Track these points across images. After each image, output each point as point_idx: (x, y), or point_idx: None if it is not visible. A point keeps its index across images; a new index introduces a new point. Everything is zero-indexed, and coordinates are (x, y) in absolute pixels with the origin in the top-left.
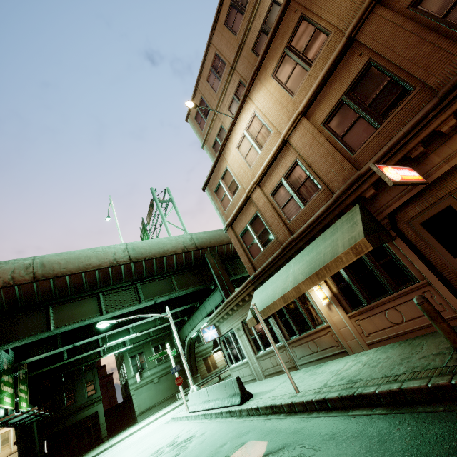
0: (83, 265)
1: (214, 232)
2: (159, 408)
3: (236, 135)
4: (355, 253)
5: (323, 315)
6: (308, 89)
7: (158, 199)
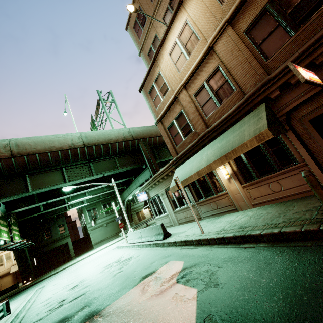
0: (49, 147)
1: (146, 127)
2: (108, 241)
3: (169, 42)
4: (258, 141)
5: (224, 185)
6: None
7: (103, 100)
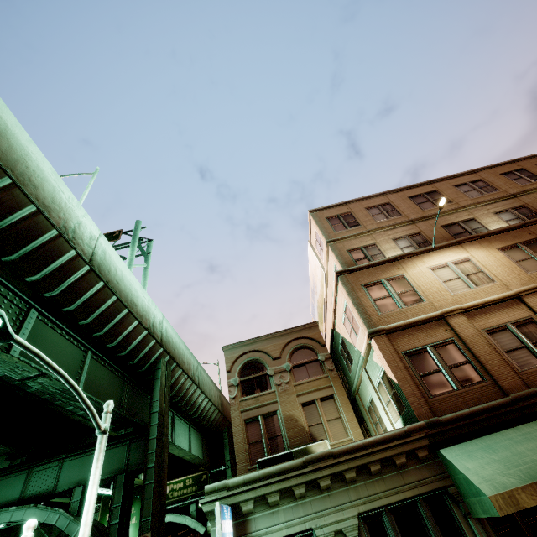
0: (24, 173)
1: (181, 341)
2: None
3: (432, 259)
4: None
5: None
6: None
7: (140, 239)
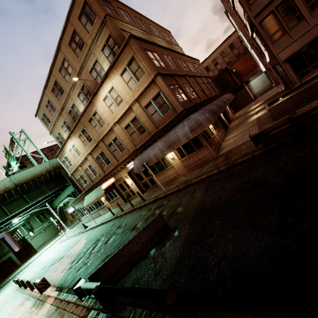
0: None
1: None
2: (49, 242)
3: (68, 146)
4: (103, 196)
5: (104, 203)
6: (90, 148)
7: (18, 139)
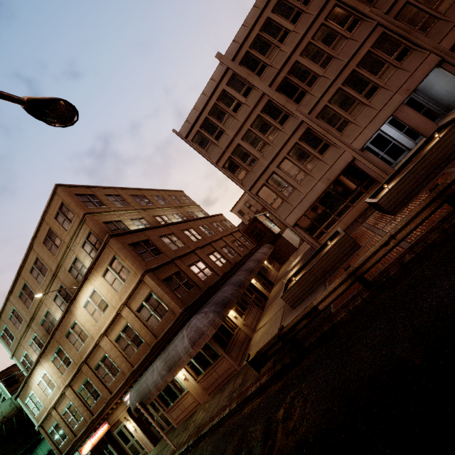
0: None
1: None
2: None
3: (36, 377)
4: None
5: None
6: (68, 376)
7: None
